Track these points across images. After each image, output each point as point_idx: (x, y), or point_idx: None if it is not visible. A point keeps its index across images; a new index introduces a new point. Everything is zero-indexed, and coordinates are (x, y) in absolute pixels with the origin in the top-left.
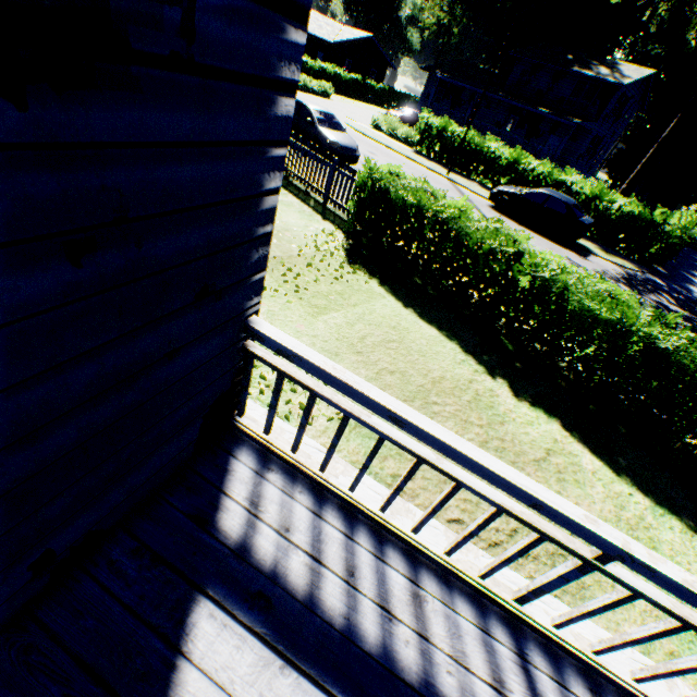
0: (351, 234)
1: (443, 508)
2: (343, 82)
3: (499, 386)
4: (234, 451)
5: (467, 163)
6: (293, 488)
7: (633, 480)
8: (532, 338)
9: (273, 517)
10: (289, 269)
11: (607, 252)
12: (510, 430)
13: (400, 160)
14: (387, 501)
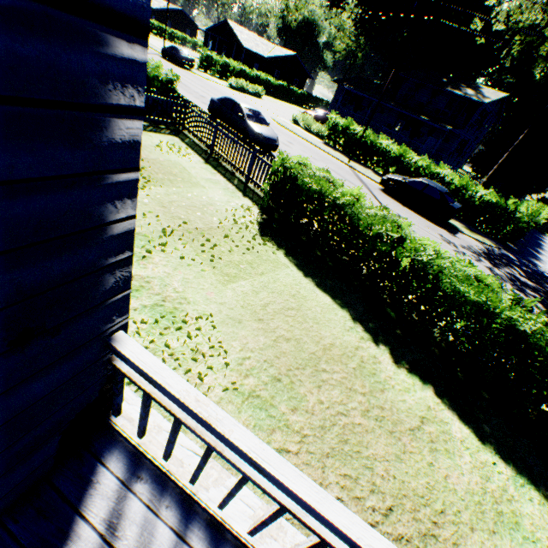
0: (265, 210)
1: (324, 485)
2: (272, 86)
3: (381, 352)
4: (104, 455)
5: (364, 155)
6: (160, 501)
7: (496, 448)
8: (410, 309)
9: (130, 545)
10: (207, 240)
11: (471, 230)
12: (389, 398)
13: (312, 149)
14: (254, 528)
